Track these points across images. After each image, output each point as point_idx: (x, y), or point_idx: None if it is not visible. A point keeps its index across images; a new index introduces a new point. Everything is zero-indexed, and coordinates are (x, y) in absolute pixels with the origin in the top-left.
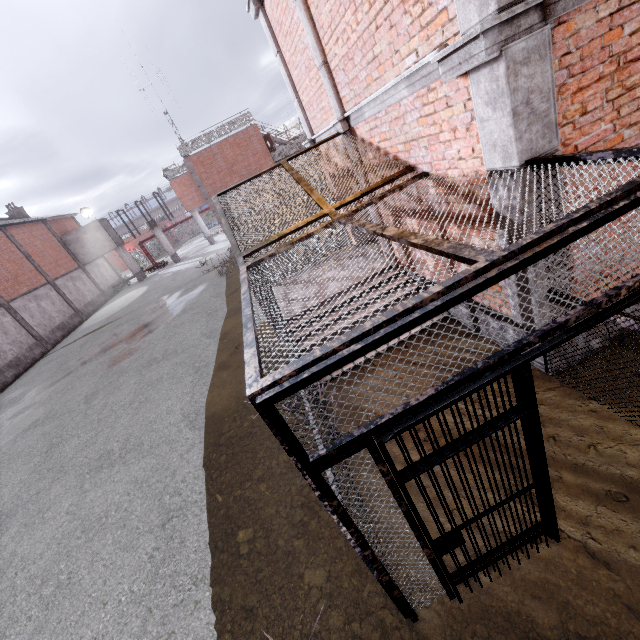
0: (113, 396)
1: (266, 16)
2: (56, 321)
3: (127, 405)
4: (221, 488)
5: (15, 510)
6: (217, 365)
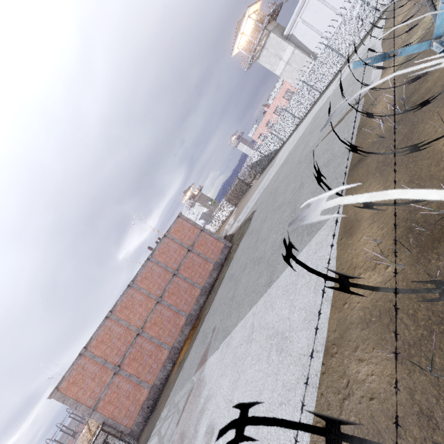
0: None
1: None
2: None
3: None
4: None
5: None
6: None
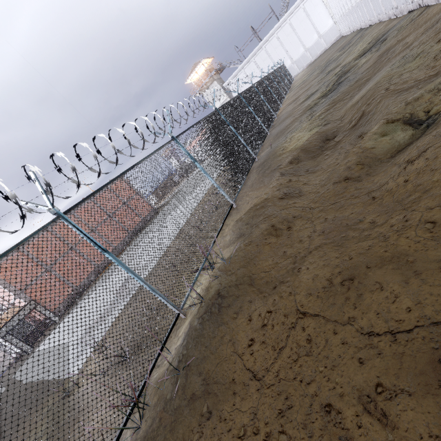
0: None
1: None
2: None
3: None
4: None
5: None
6: None
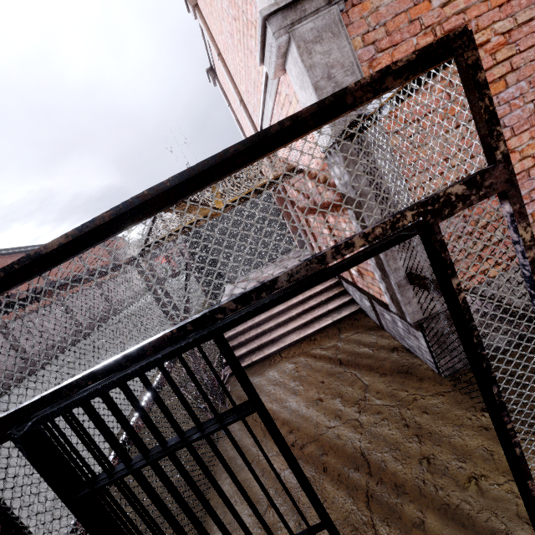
0: None
1: (219, 82)
2: (96, 314)
3: None
4: None
5: None
6: None
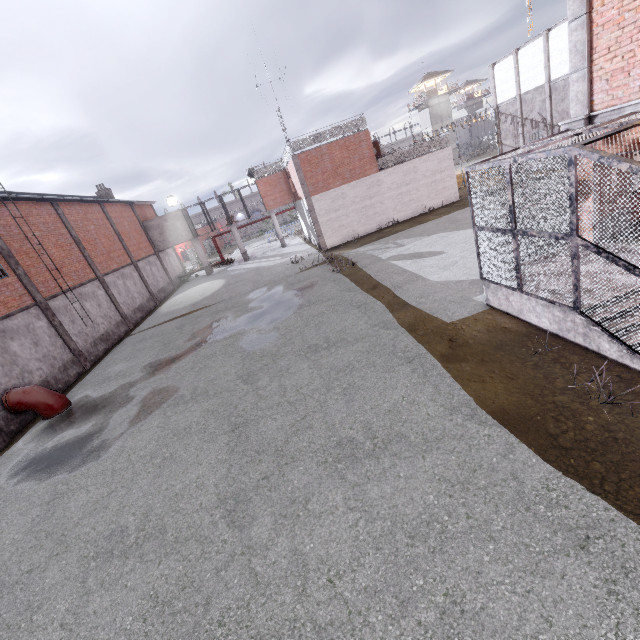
0: (287, 379)
1: None
2: (137, 302)
3: (323, 390)
4: None
5: (244, 495)
6: (439, 357)
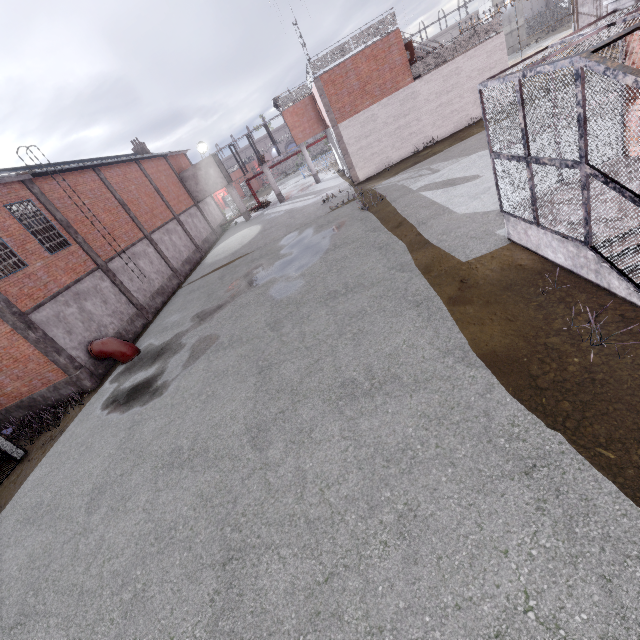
0: (306, 326)
1: None
2: (184, 255)
3: (336, 335)
4: (599, 441)
5: (265, 425)
6: (446, 299)
